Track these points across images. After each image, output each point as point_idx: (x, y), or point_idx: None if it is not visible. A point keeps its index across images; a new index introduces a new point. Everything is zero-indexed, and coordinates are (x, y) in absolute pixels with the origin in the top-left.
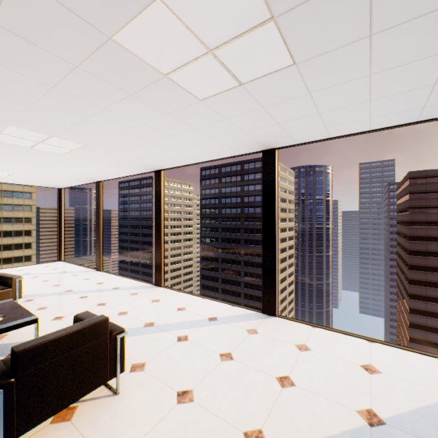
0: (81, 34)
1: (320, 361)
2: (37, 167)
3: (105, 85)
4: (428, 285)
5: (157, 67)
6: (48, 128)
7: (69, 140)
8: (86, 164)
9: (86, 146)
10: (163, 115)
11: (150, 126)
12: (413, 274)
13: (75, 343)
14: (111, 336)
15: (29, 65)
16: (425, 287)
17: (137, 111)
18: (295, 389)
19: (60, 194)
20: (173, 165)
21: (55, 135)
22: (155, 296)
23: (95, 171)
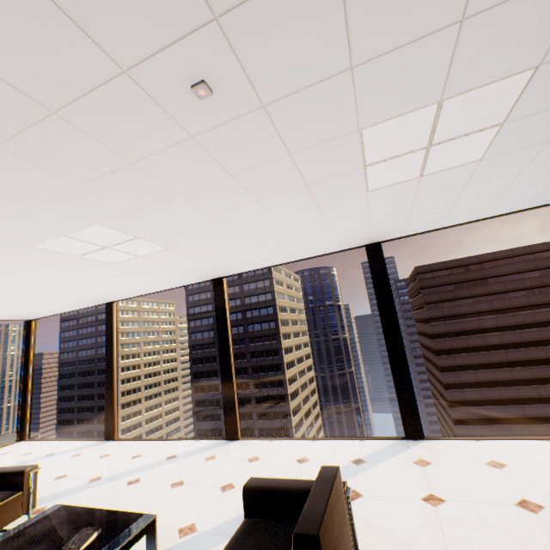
0: (337, 124)
1: (530, 472)
2: (44, 286)
3: (291, 175)
4: (463, 386)
5: (366, 158)
6: (149, 226)
7: (154, 242)
8: (128, 276)
9: (165, 250)
10: (311, 207)
11: (280, 221)
12: (446, 377)
13: (335, 512)
14: (344, 495)
15: (238, 151)
16: (461, 389)
17: (289, 204)
18: (549, 510)
19: (28, 328)
20: (244, 270)
21: (144, 235)
22: (246, 453)
23: (127, 286)
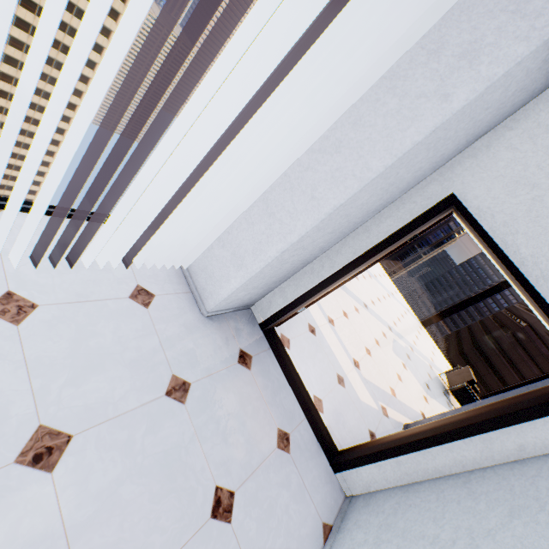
0: None
1: None
2: None
3: None
4: None
5: None
6: None
7: None
8: None
9: None
10: None
11: None
12: None
13: None
14: None
15: None
16: None
17: None
18: None
19: None
20: None
21: None
22: None
23: None
